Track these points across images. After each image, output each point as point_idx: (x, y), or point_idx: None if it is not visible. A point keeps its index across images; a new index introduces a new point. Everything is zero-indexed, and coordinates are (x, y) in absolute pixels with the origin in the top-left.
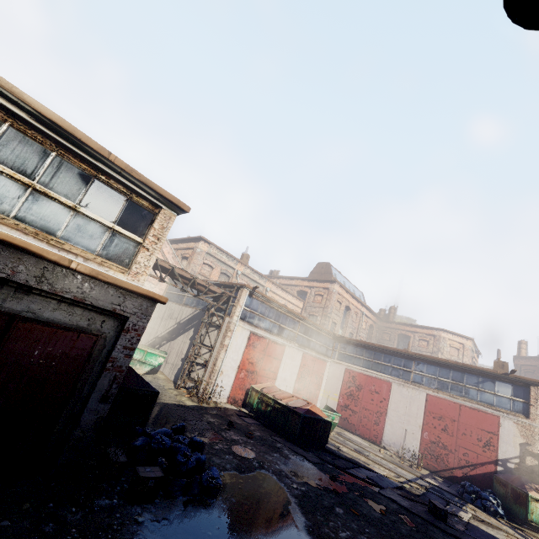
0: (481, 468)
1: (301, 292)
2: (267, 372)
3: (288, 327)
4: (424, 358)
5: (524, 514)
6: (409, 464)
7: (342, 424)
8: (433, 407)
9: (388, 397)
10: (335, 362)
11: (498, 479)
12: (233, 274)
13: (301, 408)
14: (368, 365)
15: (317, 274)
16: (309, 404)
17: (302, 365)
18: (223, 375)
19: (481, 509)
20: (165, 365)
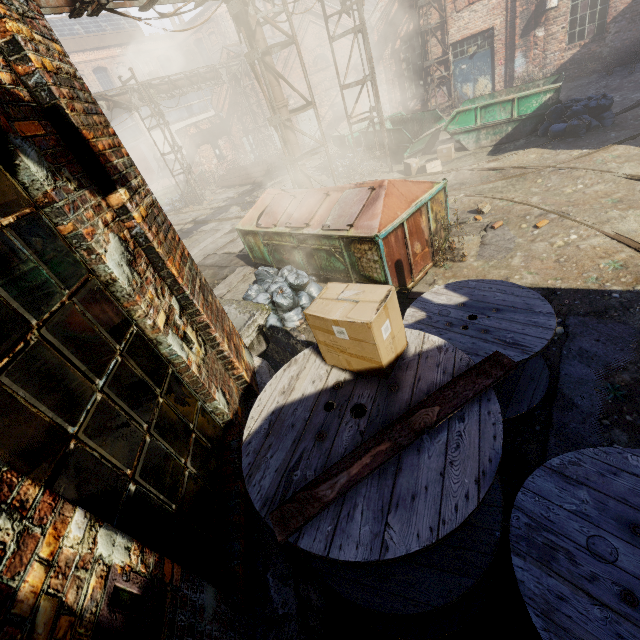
0: None
1: None
2: None
3: None
4: None
5: None
6: None
7: None
8: None
9: None
10: None
11: None
12: None
13: None
14: None
15: None
16: None
17: None
18: None
19: None
20: None
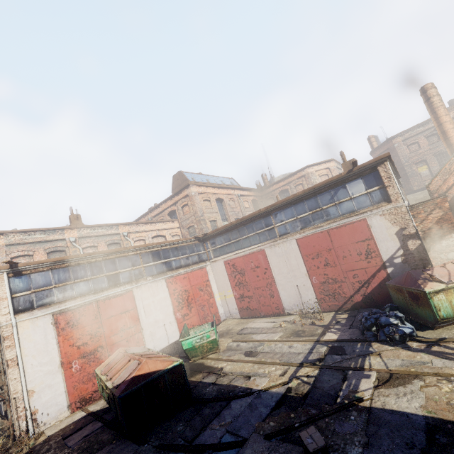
0: (374, 281)
1: (172, 213)
2: (121, 334)
3: (123, 269)
4: (277, 206)
5: (431, 315)
6: (310, 322)
7: (247, 314)
8: (307, 249)
9: (268, 265)
10: (213, 262)
11: (391, 287)
12: (67, 245)
13: (124, 383)
14: (239, 246)
15: (178, 188)
16: (138, 366)
17: (172, 291)
18: (37, 392)
19: (387, 342)
20: (2, 407)
